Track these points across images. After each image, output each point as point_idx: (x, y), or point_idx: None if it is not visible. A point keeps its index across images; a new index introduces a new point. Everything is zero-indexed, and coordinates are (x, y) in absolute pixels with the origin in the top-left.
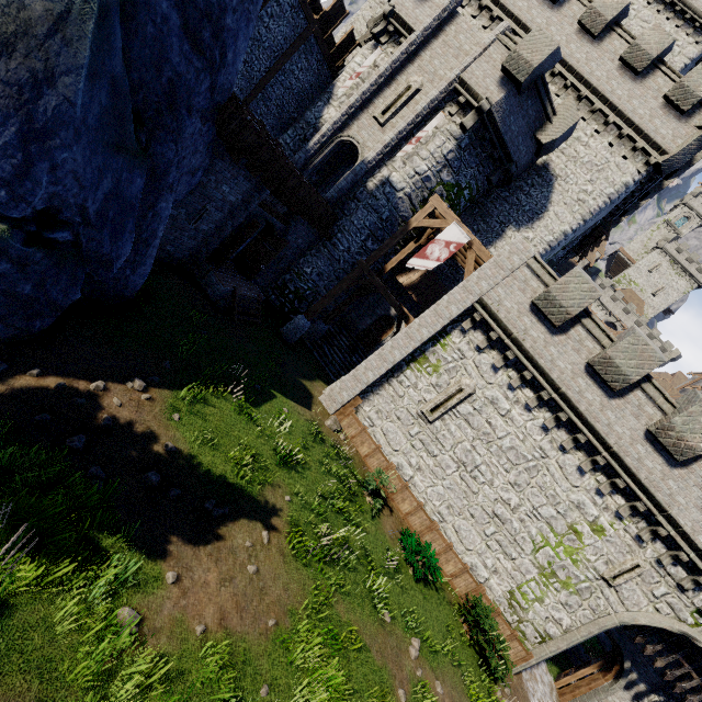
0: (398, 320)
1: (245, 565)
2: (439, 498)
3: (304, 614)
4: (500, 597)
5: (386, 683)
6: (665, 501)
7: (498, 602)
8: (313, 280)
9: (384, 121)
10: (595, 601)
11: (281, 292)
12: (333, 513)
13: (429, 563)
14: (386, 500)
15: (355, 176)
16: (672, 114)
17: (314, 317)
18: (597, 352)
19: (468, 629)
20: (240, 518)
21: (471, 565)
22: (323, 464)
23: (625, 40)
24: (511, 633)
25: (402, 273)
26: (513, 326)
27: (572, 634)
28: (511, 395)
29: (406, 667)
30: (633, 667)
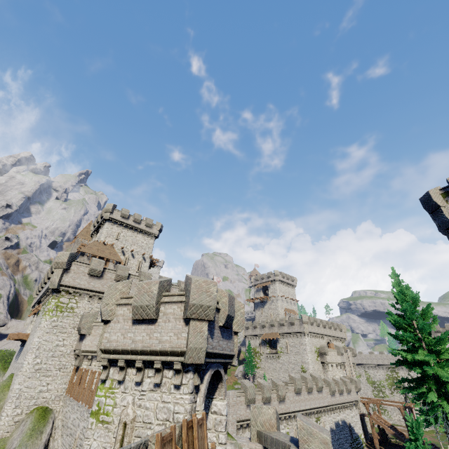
0: None
1: None
2: None
3: None
4: None
5: None
6: (289, 410)
7: None
8: None
9: None
10: None
11: None
12: None
13: None
14: None
15: None
16: None
17: None
18: (261, 397)
19: None
20: None
21: None
22: None
23: (176, 288)
24: None
25: None
26: (247, 416)
27: None
28: None
29: None
30: None
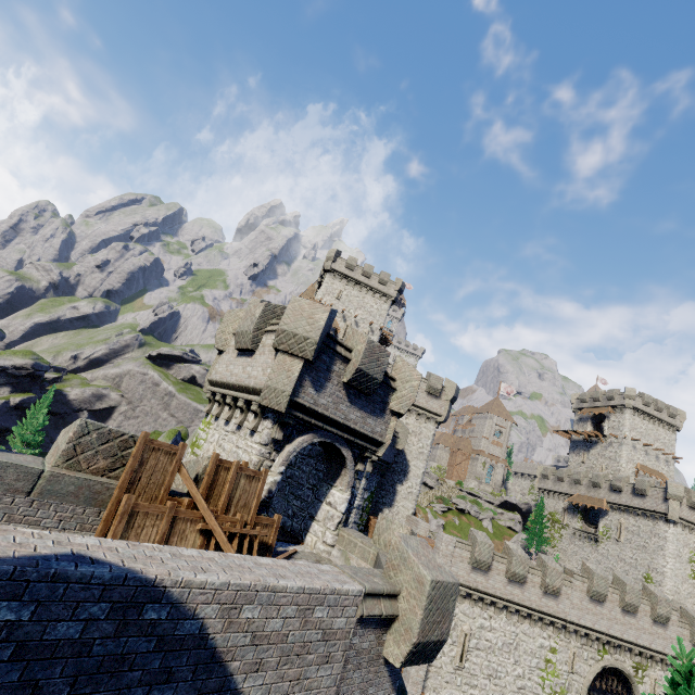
0: None
1: None
2: None
3: None
4: None
5: None
6: (564, 616)
7: None
8: None
9: None
10: (574, 687)
11: None
12: None
13: None
14: None
15: None
16: (433, 397)
17: None
18: (505, 569)
19: None
20: None
21: None
22: None
23: None
24: None
25: None
26: (469, 582)
27: None
28: (486, 615)
29: None
30: (593, 692)
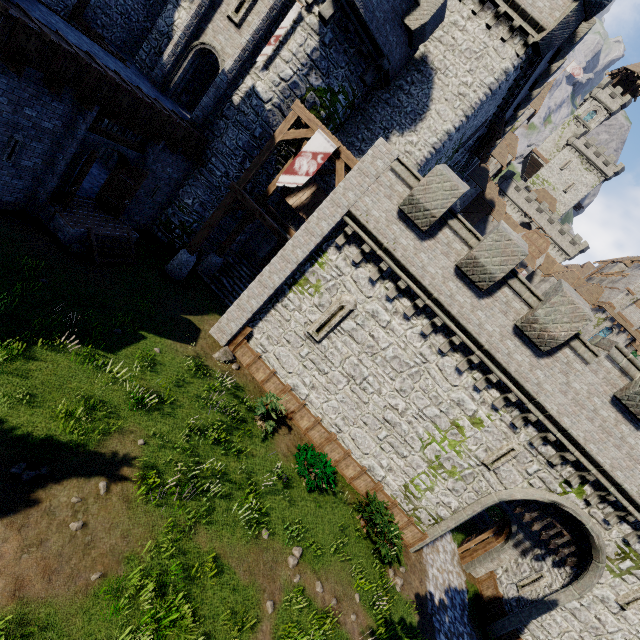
0: (278, 244)
1: (66, 523)
2: (334, 412)
3: (146, 557)
4: (396, 491)
5: (251, 600)
6: (533, 390)
7: (395, 495)
8: (196, 211)
9: (239, 20)
10: (477, 484)
11: (166, 228)
12: (209, 446)
13: (321, 473)
14: (285, 420)
15: (217, 89)
16: None
17: (208, 250)
18: (465, 253)
19: (366, 523)
20: (66, 474)
21: (368, 467)
22: (201, 398)
23: None
24: (408, 520)
25: (290, 194)
26: (384, 236)
27: (459, 514)
28: (390, 306)
29: (281, 577)
30: (520, 529)
